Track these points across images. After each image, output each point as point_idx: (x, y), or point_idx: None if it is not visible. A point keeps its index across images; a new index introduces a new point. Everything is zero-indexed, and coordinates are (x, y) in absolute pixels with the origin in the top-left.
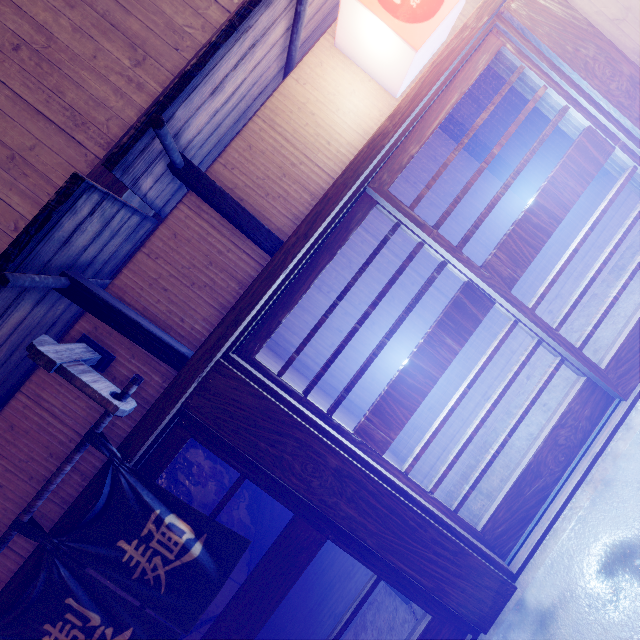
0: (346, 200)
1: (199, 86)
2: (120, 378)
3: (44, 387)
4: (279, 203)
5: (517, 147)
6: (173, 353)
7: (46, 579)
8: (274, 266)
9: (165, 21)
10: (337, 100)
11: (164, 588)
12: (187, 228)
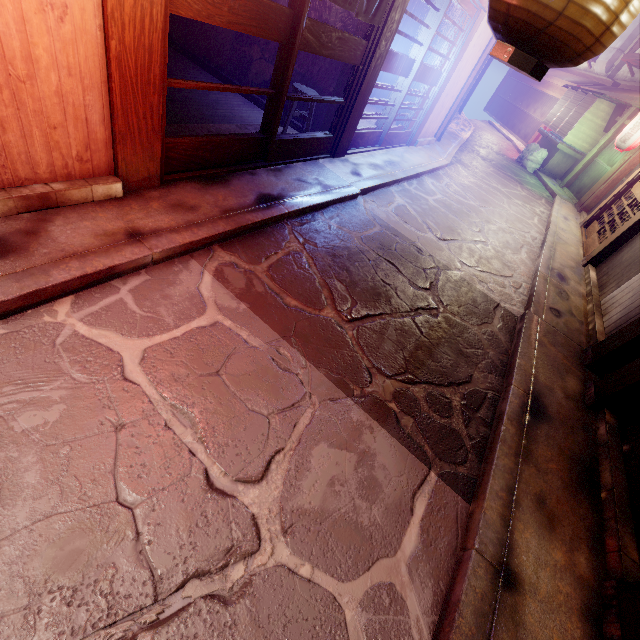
0: None
1: None
2: None
3: None
4: None
5: None
6: None
7: None
8: None
9: None
10: None
11: None
12: None
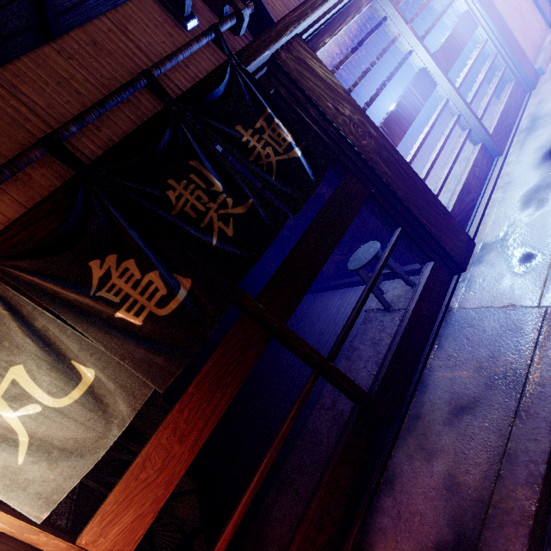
0: None
1: None
2: None
3: (130, 21)
4: None
5: (382, 99)
6: (266, 14)
7: (170, 138)
8: None
9: None
10: None
11: (274, 176)
12: None
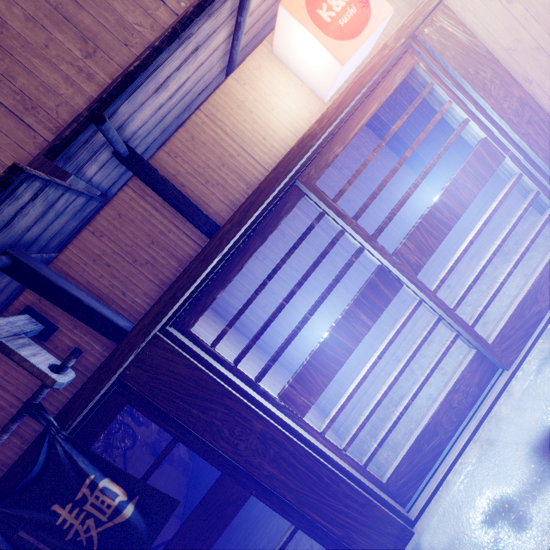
0: (277, 191)
1: (142, 85)
2: (62, 347)
3: None
4: (218, 190)
5: (426, 143)
6: (113, 327)
7: None
8: (210, 250)
9: (116, 18)
10: (273, 100)
11: (96, 548)
12: (131, 209)
